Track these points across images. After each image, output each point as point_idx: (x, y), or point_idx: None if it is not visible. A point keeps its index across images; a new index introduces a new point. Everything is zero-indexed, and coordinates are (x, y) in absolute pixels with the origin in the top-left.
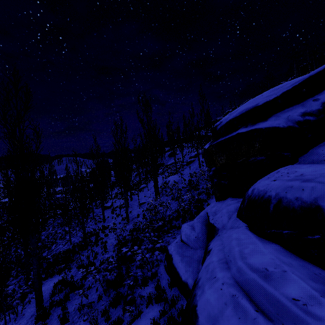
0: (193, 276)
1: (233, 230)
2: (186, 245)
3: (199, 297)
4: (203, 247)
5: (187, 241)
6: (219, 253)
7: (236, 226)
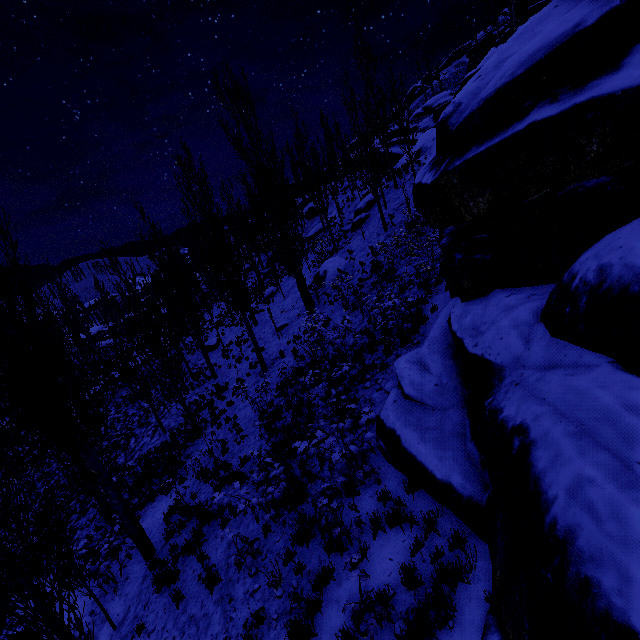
0: (460, 468)
1: (580, 377)
2: (418, 404)
3: (623, 600)
4: (459, 404)
5: (419, 398)
6: (591, 451)
7: (571, 363)
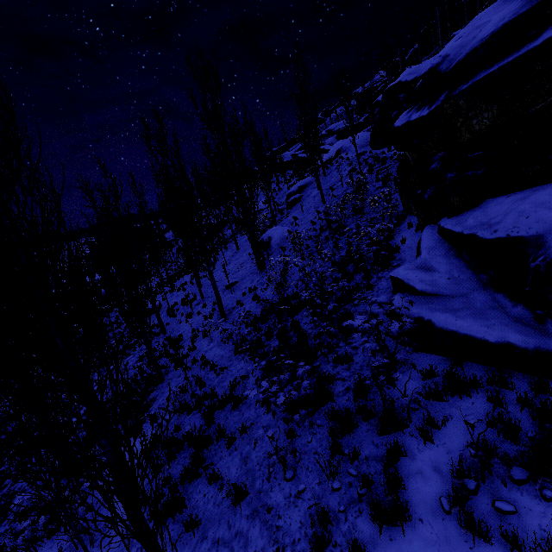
0: (513, 329)
1: None
2: (433, 296)
3: None
4: (479, 288)
5: (435, 290)
6: None
7: None
